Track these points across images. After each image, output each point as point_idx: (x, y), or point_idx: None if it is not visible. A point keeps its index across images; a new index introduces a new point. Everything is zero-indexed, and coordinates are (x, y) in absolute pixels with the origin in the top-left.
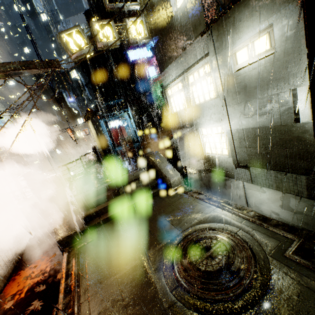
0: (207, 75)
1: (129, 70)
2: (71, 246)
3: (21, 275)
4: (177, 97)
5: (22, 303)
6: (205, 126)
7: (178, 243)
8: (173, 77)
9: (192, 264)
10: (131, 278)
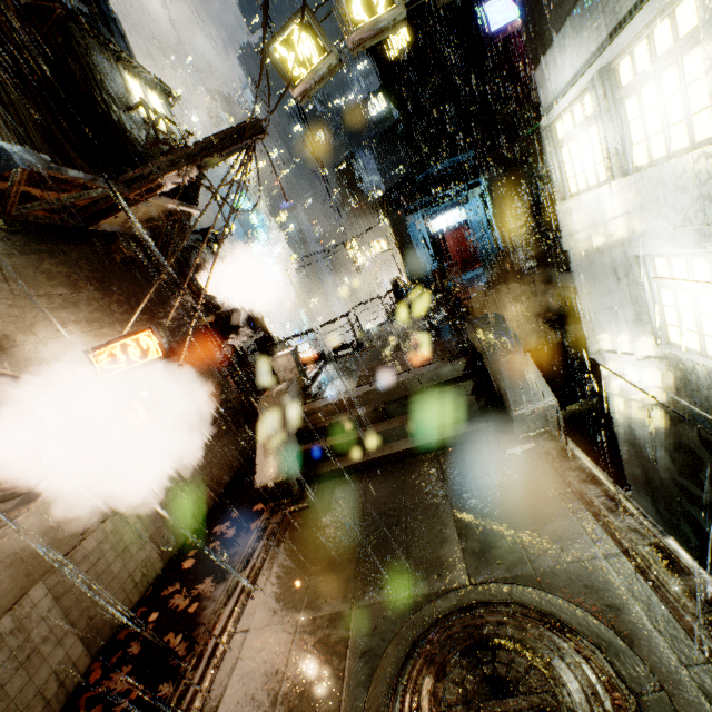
0: (683, 43)
1: (496, 61)
2: (277, 504)
3: (218, 520)
4: (579, 145)
5: (199, 572)
6: (664, 250)
7: (446, 614)
8: (568, 74)
9: (436, 704)
10: (316, 640)
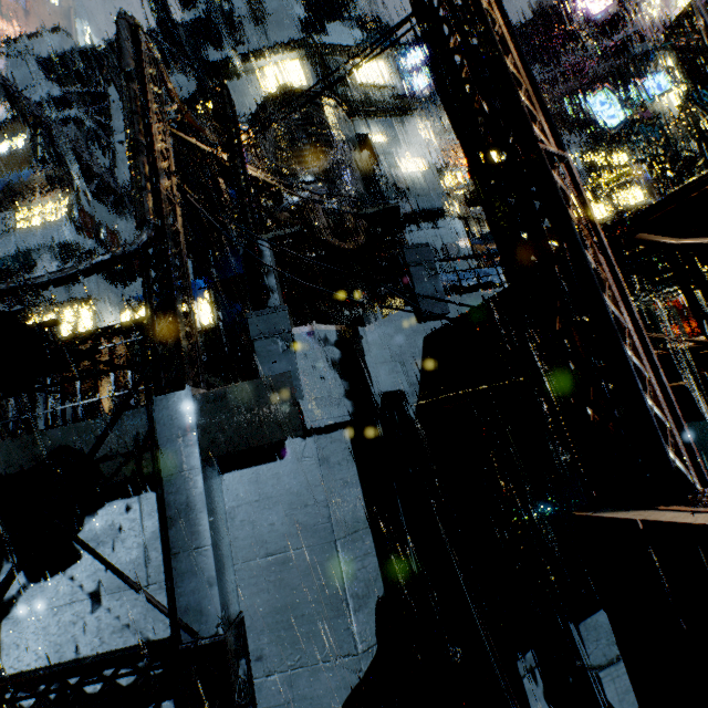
0: None
1: None
2: None
3: None
4: None
5: None
6: None
7: None
8: None
9: None
10: None
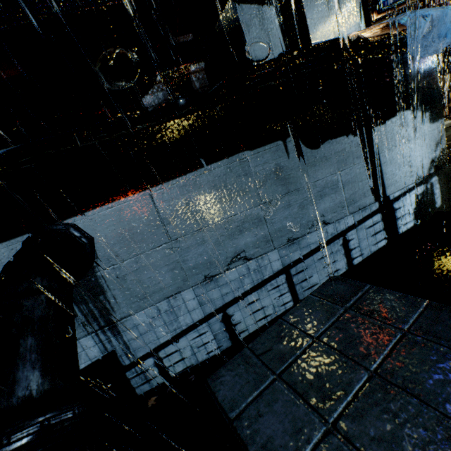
0: None
1: None
2: None
3: None
4: None
5: None
6: None
7: None
8: None
9: None
10: None
